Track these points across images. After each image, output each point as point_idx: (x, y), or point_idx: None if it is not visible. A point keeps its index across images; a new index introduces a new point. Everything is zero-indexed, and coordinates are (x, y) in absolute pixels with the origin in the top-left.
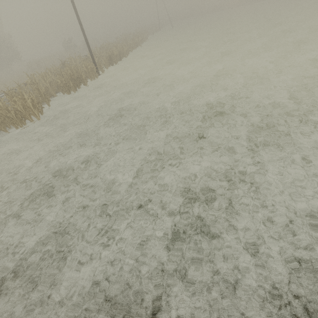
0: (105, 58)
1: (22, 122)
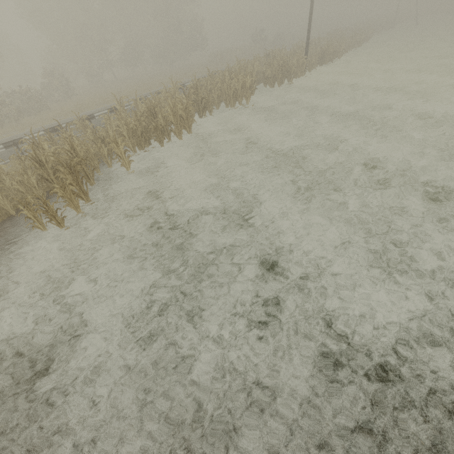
0: (316, 55)
1: (234, 102)
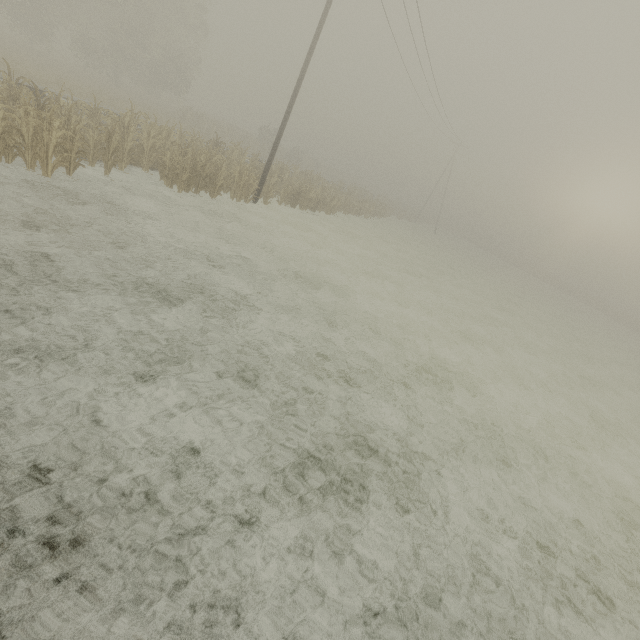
0: (288, 189)
1: (5, 153)
